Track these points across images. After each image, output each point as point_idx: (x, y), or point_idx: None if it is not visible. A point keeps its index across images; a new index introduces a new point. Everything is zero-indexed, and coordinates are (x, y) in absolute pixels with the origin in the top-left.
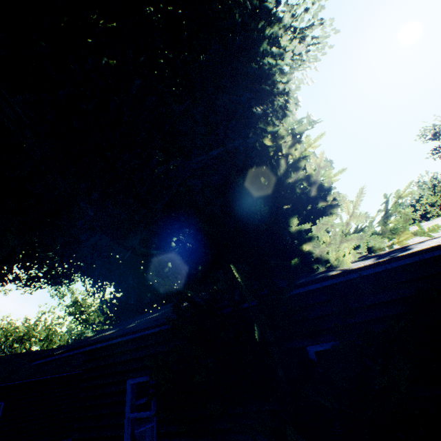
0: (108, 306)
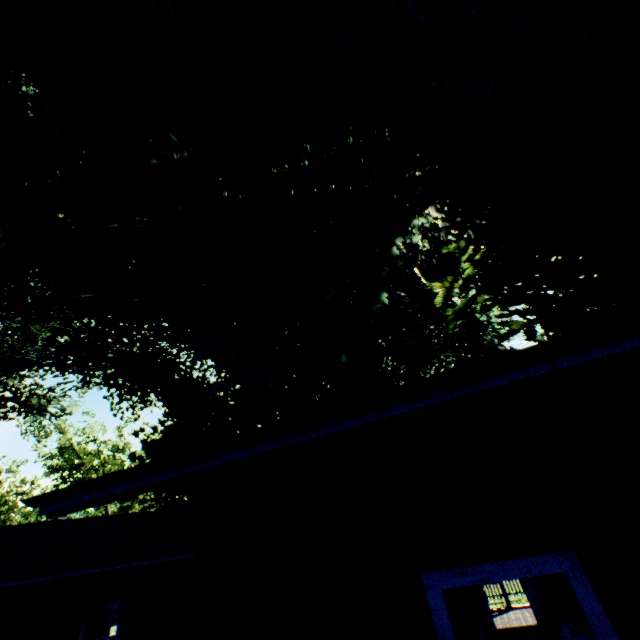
0: (143, 446)
